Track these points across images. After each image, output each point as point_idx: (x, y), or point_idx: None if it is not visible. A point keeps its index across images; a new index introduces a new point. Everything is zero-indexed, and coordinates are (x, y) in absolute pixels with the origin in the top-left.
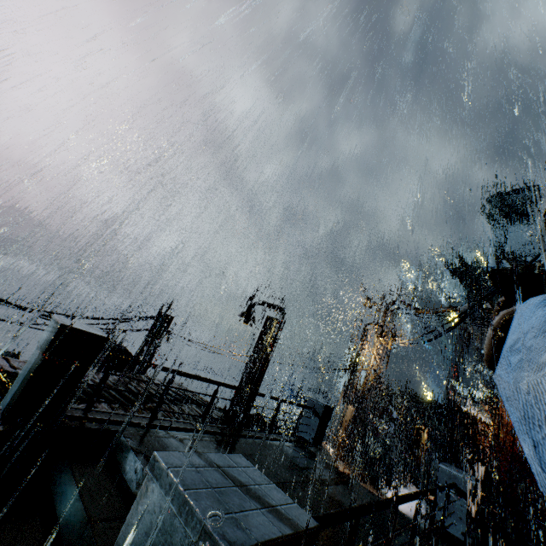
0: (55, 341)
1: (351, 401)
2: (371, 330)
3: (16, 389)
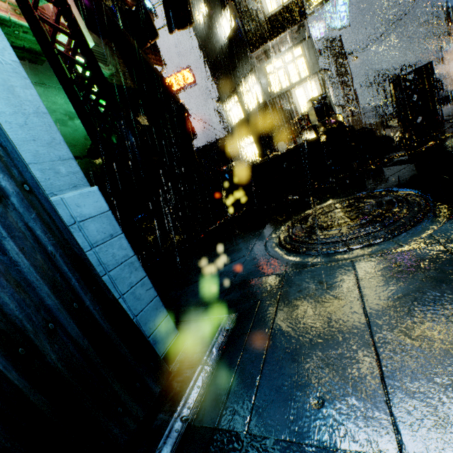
0: (379, 108)
1: (448, 70)
2: (442, 37)
3: (378, 117)
